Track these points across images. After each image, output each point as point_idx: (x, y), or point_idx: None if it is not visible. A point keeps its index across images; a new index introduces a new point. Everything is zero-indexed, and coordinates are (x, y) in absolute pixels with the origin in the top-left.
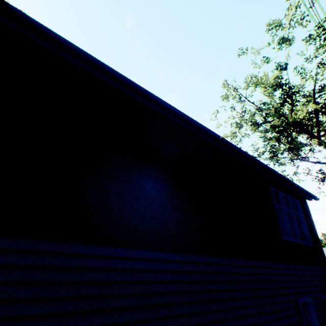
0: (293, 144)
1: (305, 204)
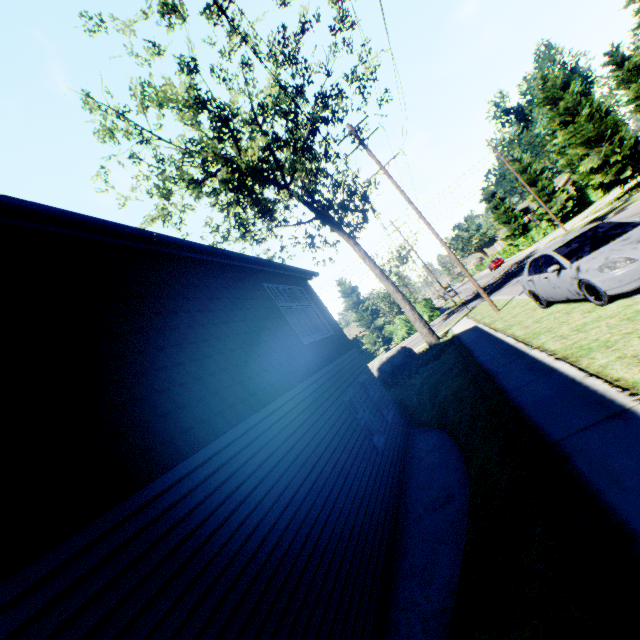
0: (263, 205)
1: (310, 287)
